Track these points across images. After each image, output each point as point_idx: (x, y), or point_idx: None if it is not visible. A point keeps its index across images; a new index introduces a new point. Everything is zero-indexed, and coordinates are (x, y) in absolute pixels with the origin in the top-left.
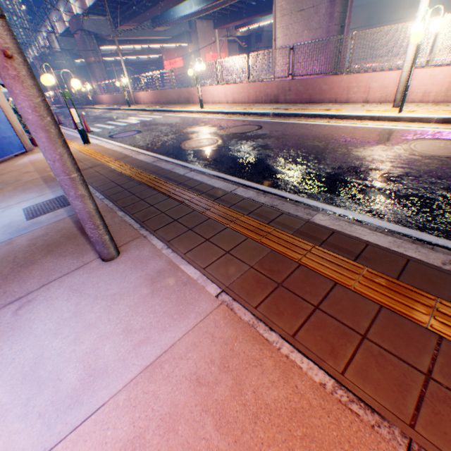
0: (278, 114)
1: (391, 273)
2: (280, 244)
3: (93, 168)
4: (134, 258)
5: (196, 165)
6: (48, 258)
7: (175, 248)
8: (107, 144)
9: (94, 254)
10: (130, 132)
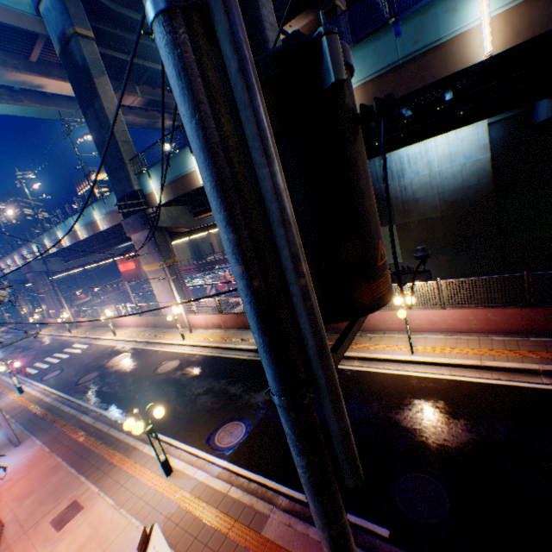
0: (147, 341)
1: (81, 427)
2: (66, 427)
3: (22, 412)
4: (26, 443)
5: (74, 397)
6: (0, 451)
7: (39, 437)
8: (36, 390)
9: (15, 446)
10: (58, 370)
